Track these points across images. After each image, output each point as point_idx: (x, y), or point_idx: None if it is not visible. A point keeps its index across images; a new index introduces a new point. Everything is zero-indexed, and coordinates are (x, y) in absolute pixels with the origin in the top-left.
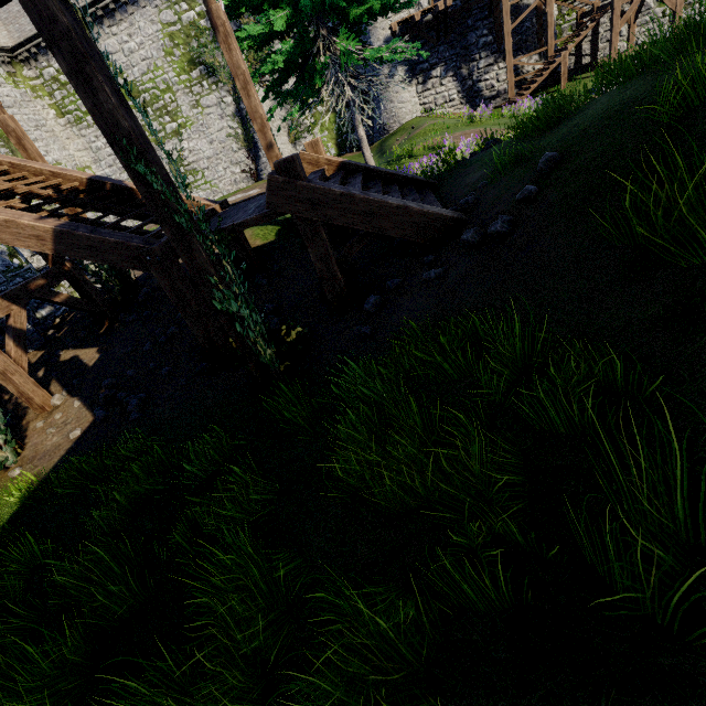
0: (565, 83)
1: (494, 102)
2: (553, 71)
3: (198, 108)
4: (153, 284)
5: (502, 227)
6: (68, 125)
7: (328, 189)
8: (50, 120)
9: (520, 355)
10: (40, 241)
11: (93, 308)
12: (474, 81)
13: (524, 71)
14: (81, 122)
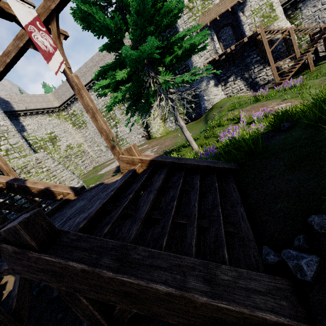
0: (312, 68)
1: (267, 85)
2: (301, 64)
3: (123, 114)
4: None
5: None
6: (76, 129)
7: (64, 262)
8: (70, 128)
9: None
10: None
11: None
12: (253, 78)
13: (282, 68)
14: (80, 127)
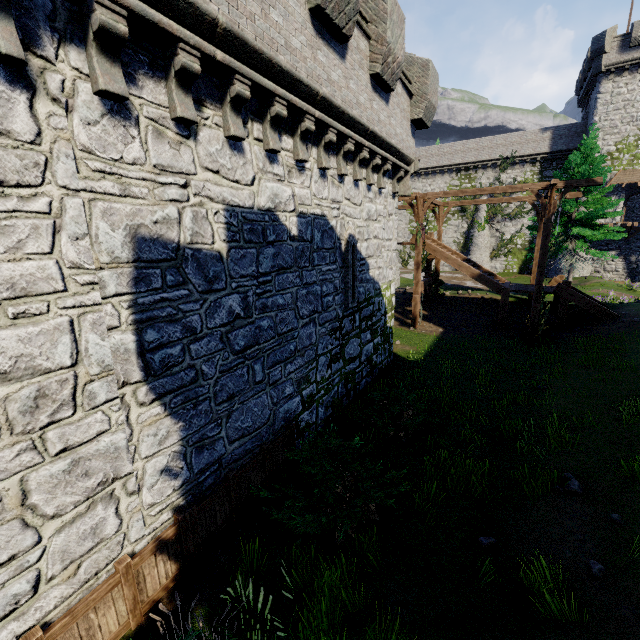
0: None
1: None
2: None
3: (444, 224)
4: (447, 298)
5: (636, 320)
6: None
7: (577, 293)
8: None
9: (633, 339)
10: (472, 274)
11: (428, 297)
12: (638, 266)
13: None
14: None
